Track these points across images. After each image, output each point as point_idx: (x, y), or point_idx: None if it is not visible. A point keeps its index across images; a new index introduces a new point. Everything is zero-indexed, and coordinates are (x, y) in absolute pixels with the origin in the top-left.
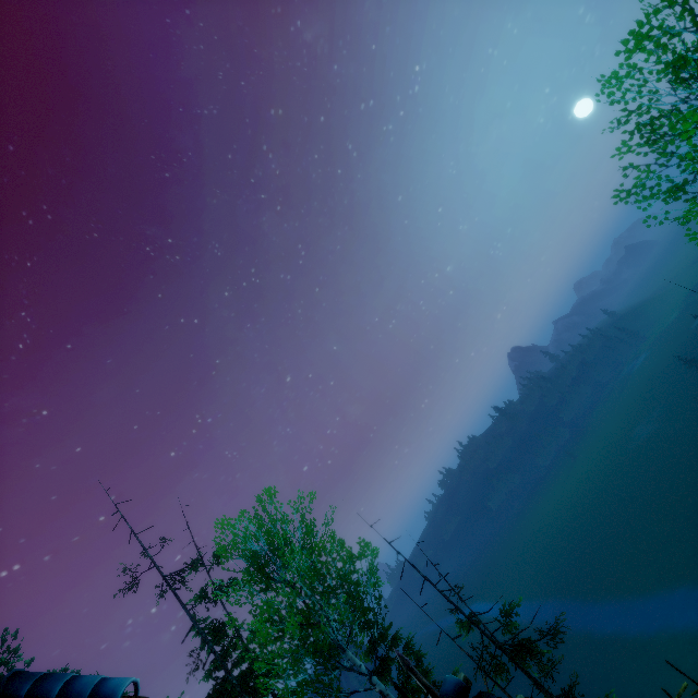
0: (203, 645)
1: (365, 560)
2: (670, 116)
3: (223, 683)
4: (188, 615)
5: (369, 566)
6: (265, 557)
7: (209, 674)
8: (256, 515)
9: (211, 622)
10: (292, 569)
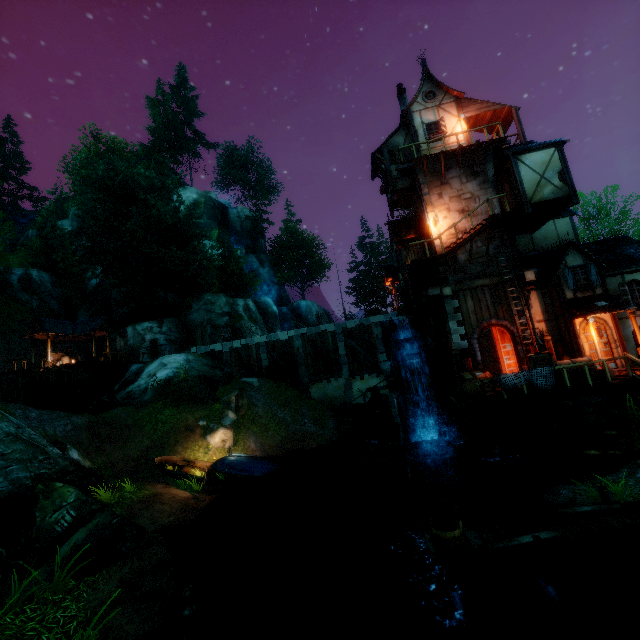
0: None
1: None
2: None
3: None
4: None
5: None
6: (593, 216)
7: None
8: (599, 196)
9: None
10: (604, 225)
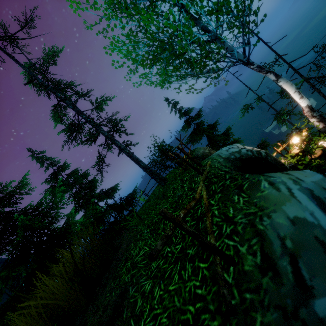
0: (42, 164)
1: None
2: None
3: (62, 181)
4: (27, 71)
5: None
6: None
7: (50, 179)
8: None
9: (52, 106)
10: None
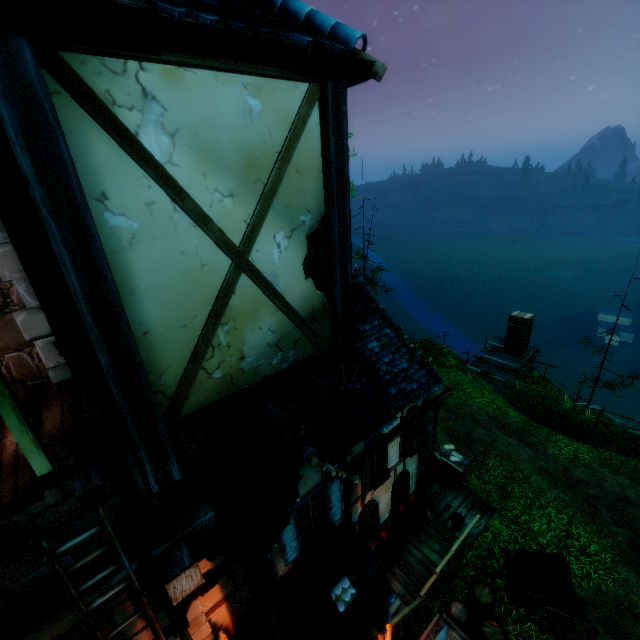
0: None
1: None
2: None
3: None
4: None
5: None
6: None
7: None
8: None
9: None
10: None
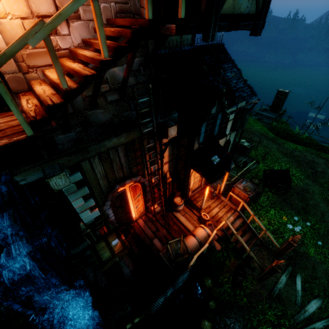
0: None
1: None
2: None
3: None
4: None
5: None
6: None
7: None
8: None
9: None
10: None
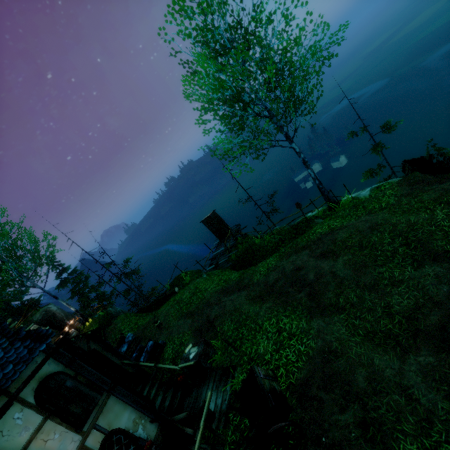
0: None
1: (47, 242)
2: (198, 64)
3: None
4: None
5: (48, 245)
6: None
7: None
8: None
9: None
10: None
